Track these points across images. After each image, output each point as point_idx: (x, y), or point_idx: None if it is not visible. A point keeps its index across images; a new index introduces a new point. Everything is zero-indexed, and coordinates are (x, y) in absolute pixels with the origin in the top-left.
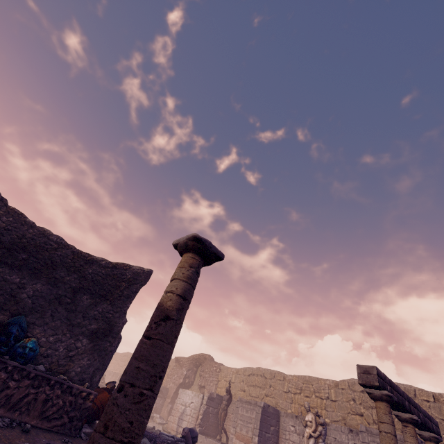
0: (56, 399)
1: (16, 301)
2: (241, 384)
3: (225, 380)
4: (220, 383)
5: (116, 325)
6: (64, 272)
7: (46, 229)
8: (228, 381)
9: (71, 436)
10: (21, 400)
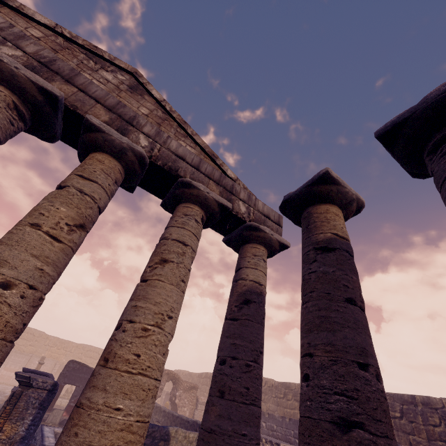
0: None
1: None
2: None
3: None
4: None
5: None
6: None
7: None
8: None
9: None
10: None
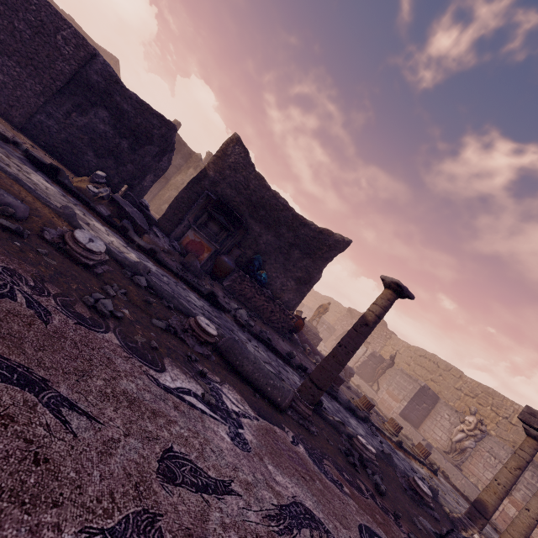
0: (276, 313)
1: (257, 244)
2: (407, 359)
3: (393, 348)
4: (386, 348)
5: (314, 278)
6: (285, 230)
7: (277, 193)
8: (395, 350)
9: (281, 335)
10: (260, 306)
